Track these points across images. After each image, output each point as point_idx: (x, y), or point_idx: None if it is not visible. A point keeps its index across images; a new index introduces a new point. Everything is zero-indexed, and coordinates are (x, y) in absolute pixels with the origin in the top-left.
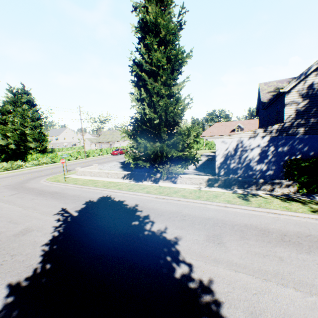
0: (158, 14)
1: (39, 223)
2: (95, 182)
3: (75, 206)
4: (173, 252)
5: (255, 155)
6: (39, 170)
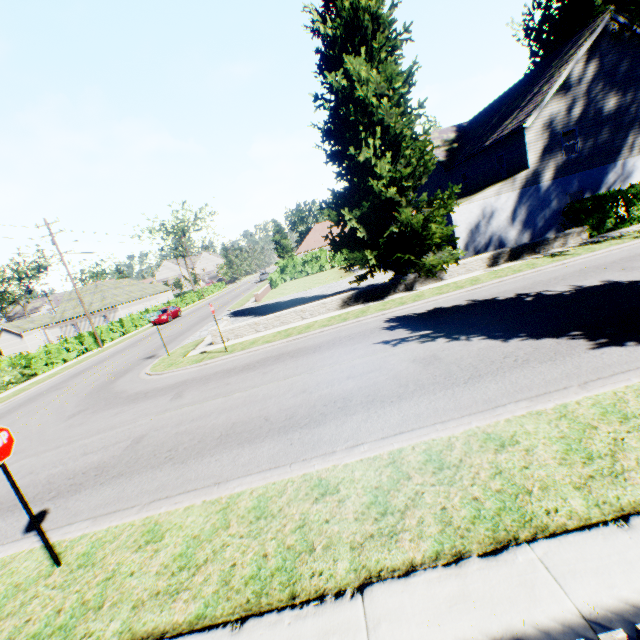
0: (370, 0)
1: (410, 353)
2: (303, 327)
3: (391, 335)
4: (632, 282)
5: (504, 220)
6: (42, 391)
